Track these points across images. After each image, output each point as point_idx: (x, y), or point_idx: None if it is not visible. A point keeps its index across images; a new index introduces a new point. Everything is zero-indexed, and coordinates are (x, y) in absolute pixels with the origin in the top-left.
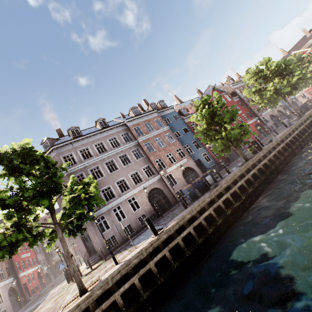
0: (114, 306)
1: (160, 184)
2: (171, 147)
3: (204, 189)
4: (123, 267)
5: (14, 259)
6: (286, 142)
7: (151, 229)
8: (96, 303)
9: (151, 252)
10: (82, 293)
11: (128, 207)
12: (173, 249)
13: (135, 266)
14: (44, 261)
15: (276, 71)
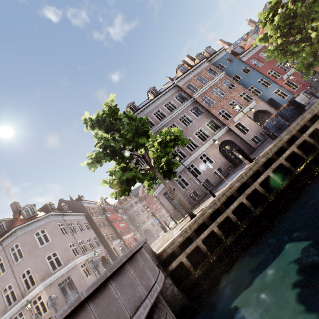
0: (227, 223)
1: (229, 136)
2: (232, 94)
3: (294, 116)
4: (226, 191)
5: (115, 227)
6: None
7: (244, 158)
8: (210, 220)
9: (251, 177)
10: (193, 217)
11: (202, 164)
12: (275, 171)
13: (238, 190)
14: (135, 230)
15: None
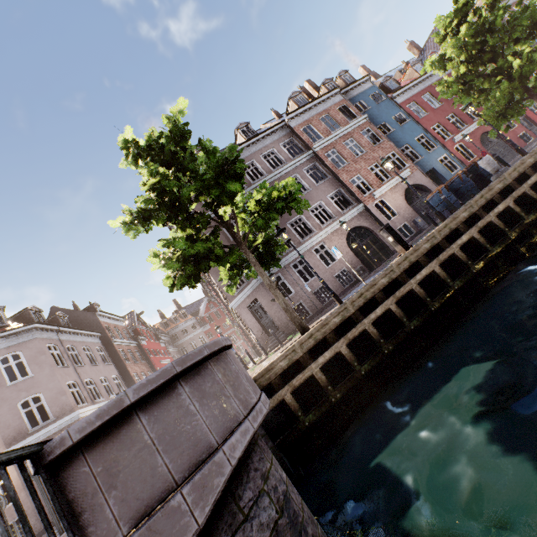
0: (362, 341)
1: (365, 220)
2: (376, 154)
3: (472, 192)
4: (366, 289)
5: (154, 363)
6: None
7: (396, 242)
8: (336, 335)
9: (406, 272)
10: (305, 331)
11: (317, 260)
12: (443, 267)
13: (383, 290)
14: None
15: None
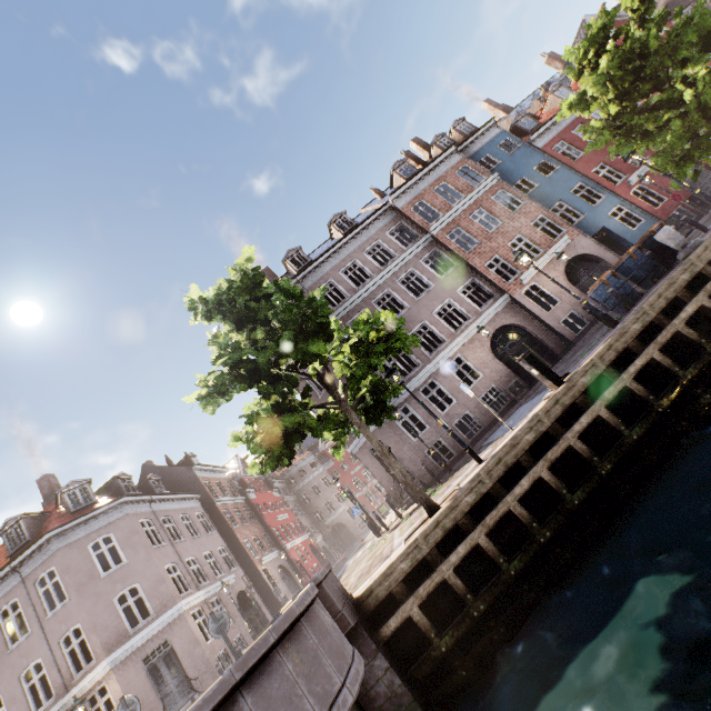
0: (509, 525)
1: (514, 315)
2: (517, 223)
3: (655, 273)
4: (505, 452)
5: (268, 522)
6: None
7: (543, 376)
8: (471, 519)
9: (561, 419)
10: (433, 511)
11: (454, 380)
12: (614, 405)
13: (531, 449)
14: (312, 528)
15: None
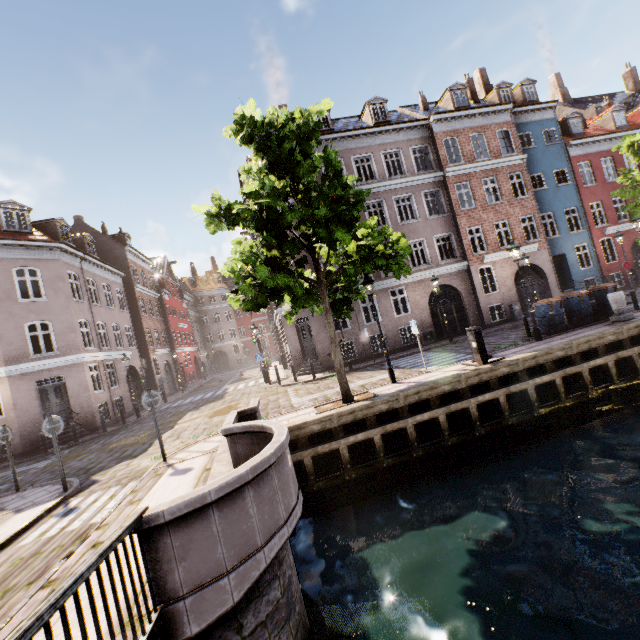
0: (397, 435)
1: (461, 281)
2: (512, 210)
3: (585, 318)
4: (425, 389)
5: (171, 324)
6: None
7: (478, 350)
8: (376, 420)
9: (472, 386)
10: (348, 400)
11: (389, 304)
12: (509, 396)
13: (441, 395)
14: (200, 344)
15: None
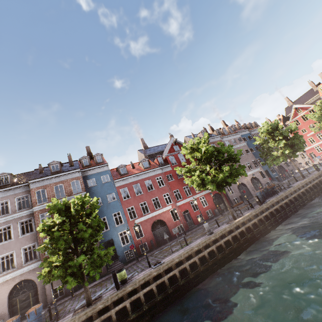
0: None
1: (37, 274)
2: None
3: None
4: None
5: None
6: (162, 280)
7: None
8: None
9: None
10: None
11: None
12: None
13: None
14: None
15: (210, 156)
